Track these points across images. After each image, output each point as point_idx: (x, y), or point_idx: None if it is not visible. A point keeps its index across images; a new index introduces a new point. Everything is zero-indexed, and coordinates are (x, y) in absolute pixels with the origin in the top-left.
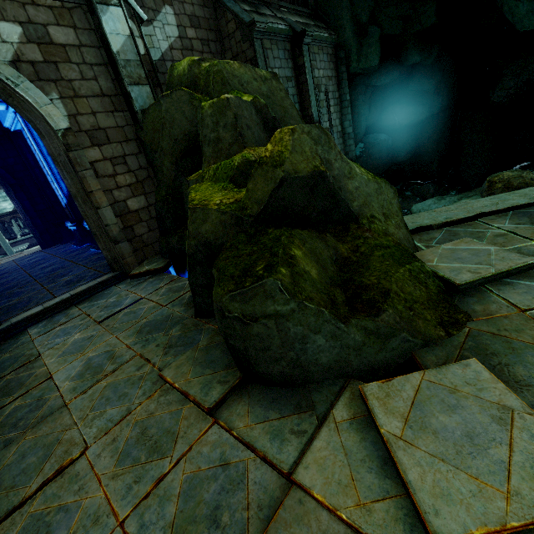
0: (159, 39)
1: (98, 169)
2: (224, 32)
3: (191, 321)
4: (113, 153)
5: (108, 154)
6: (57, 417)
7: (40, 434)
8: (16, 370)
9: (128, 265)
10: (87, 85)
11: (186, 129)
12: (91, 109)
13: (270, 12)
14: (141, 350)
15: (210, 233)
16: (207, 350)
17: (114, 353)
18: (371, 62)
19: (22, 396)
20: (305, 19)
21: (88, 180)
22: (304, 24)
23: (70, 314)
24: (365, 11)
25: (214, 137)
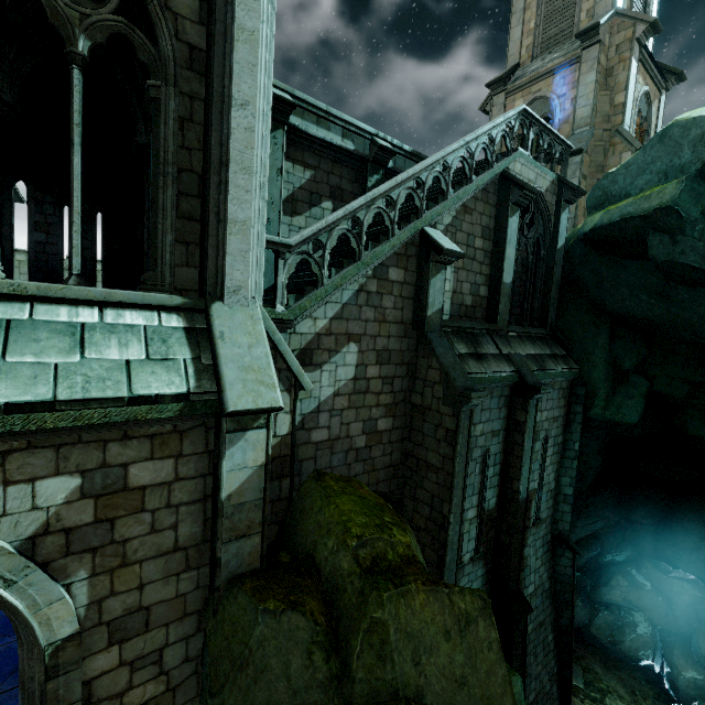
0: (323, 385)
1: (96, 689)
2: (421, 373)
3: None
4: (144, 648)
5: (133, 652)
6: None
7: None
8: None
9: None
10: (153, 540)
11: (279, 702)
12: (140, 579)
13: (494, 346)
14: None
15: None
16: None
17: None
18: (626, 416)
19: None
20: (539, 346)
21: None
22: (537, 358)
23: None
24: (631, 356)
25: None
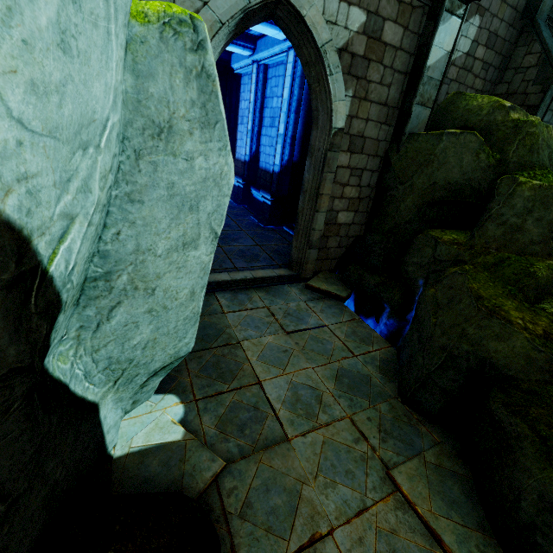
0: None
1: (337, 174)
2: (514, 63)
3: (400, 406)
4: (357, 164)
5: (353, 163)
6: (286, 453)
7: (275, 466)
8: (220, 346)
9: (305, 271)
10: (379, 90)
11: (453, 178)
12: (367, 115)
13: None
14: (349, 412)
15: (502, 356)
16: (440, 474)
17: (320, 396)
18: None
19: (236, 390)
20: None
21: (325, 182)
22: None
23: (253, 299)
24: None
25: (515, 223)
